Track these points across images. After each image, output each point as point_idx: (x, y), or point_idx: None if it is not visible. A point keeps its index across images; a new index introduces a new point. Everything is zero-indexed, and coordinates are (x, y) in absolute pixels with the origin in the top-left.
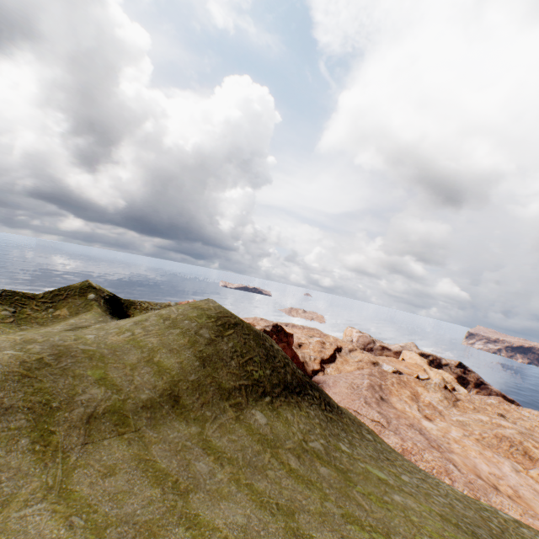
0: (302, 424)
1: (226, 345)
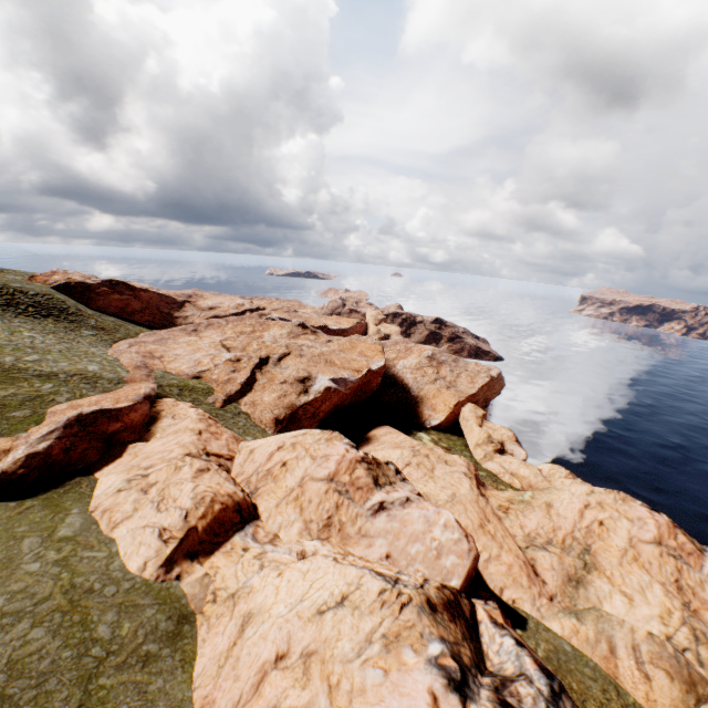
0: None
1: None
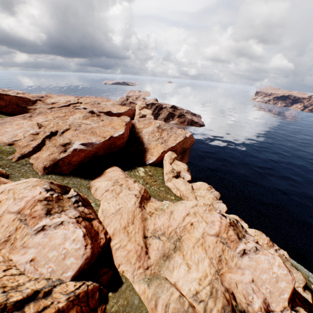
0: None
1: None
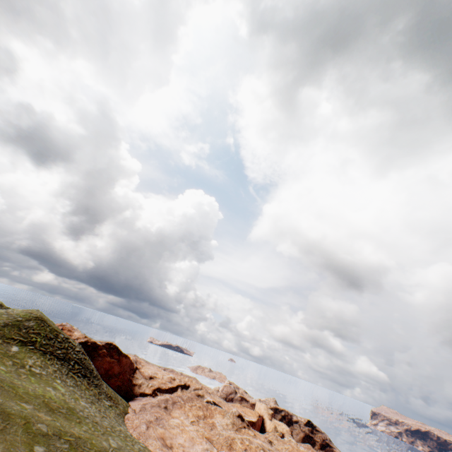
0: (40, 363)
1: (29, 323)
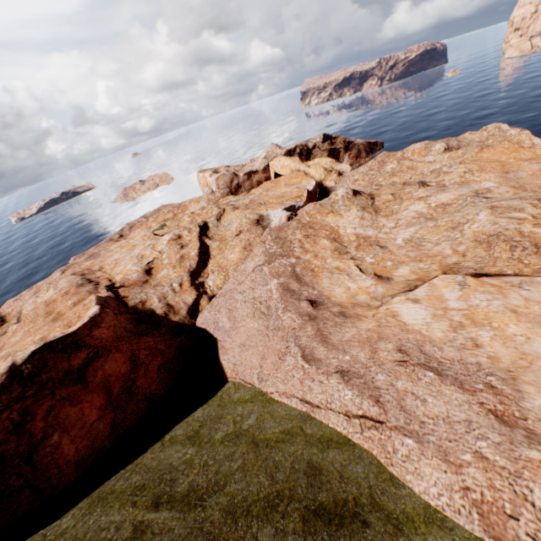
0: None
1: None
